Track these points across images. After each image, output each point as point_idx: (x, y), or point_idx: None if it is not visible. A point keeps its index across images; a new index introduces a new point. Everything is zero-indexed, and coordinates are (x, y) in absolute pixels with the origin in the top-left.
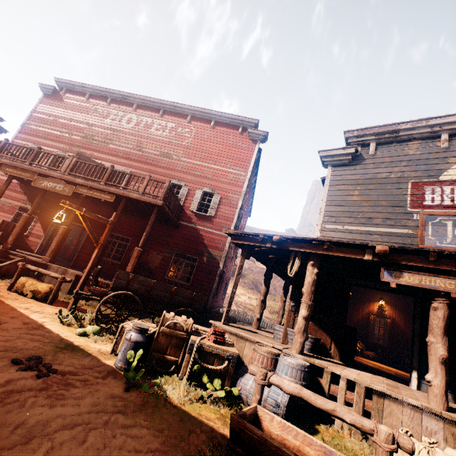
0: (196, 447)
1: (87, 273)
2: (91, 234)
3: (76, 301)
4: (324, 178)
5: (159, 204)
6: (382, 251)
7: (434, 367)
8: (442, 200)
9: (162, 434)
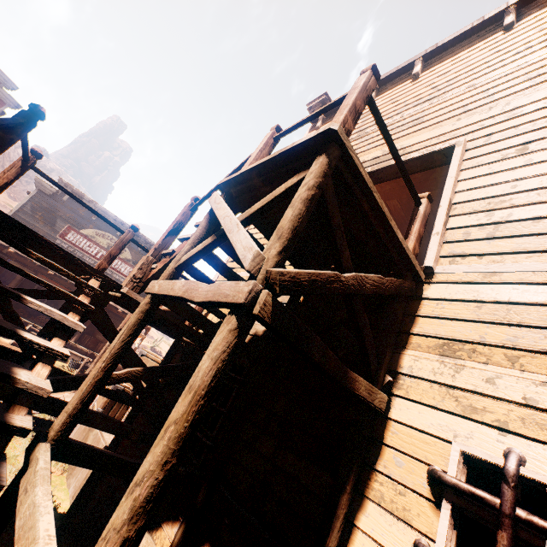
0: None
1: None
2: None
3: None
4: (30, 193)
5: None
6: (10, 252)
7: None
8: (73, 240)
9: None
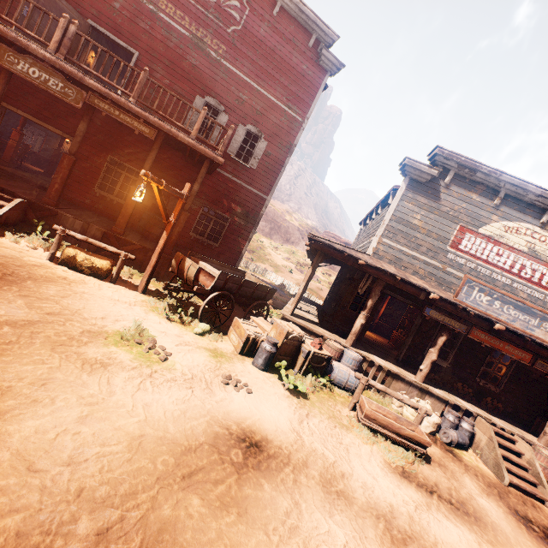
0: (341, 419)
1: (159, 255)
2: (164, 210)
3: (148, 283)
4: (397, 188)
5: (219, 163)
6: (435, 299)
7: (427, 364)
8: (471, 249)
9: (329, 417)
